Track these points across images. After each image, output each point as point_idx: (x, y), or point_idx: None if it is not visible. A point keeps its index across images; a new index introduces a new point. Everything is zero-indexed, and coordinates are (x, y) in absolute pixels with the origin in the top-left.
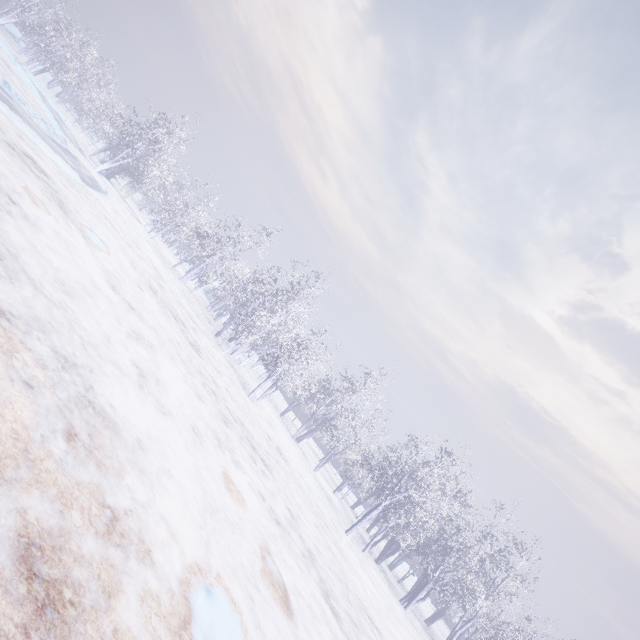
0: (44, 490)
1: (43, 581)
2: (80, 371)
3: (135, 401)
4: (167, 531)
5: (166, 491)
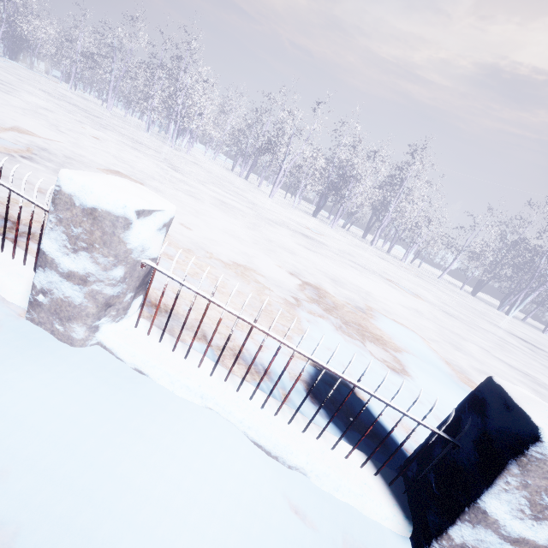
0: None
1: None
2: None
3: None
4: None
5: None
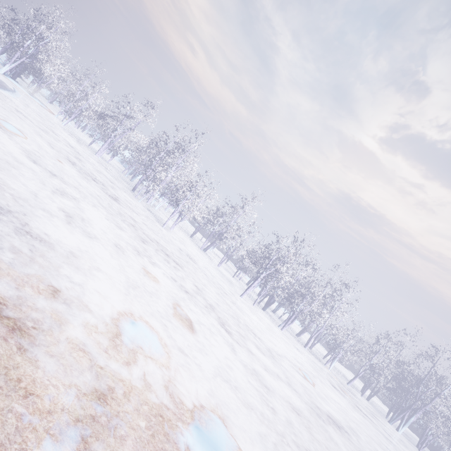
0: (1, 278)
1: (11, 318)
2: (15, 215)
3: (65, 231)
4: (100, 296)
5: (97, 278)
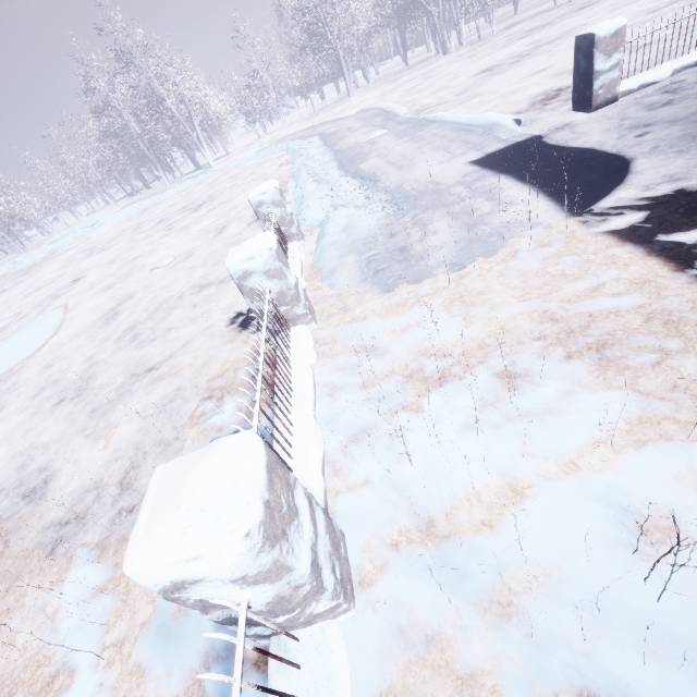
0: None
1: None
2: None
3: None
4: None
5: None
